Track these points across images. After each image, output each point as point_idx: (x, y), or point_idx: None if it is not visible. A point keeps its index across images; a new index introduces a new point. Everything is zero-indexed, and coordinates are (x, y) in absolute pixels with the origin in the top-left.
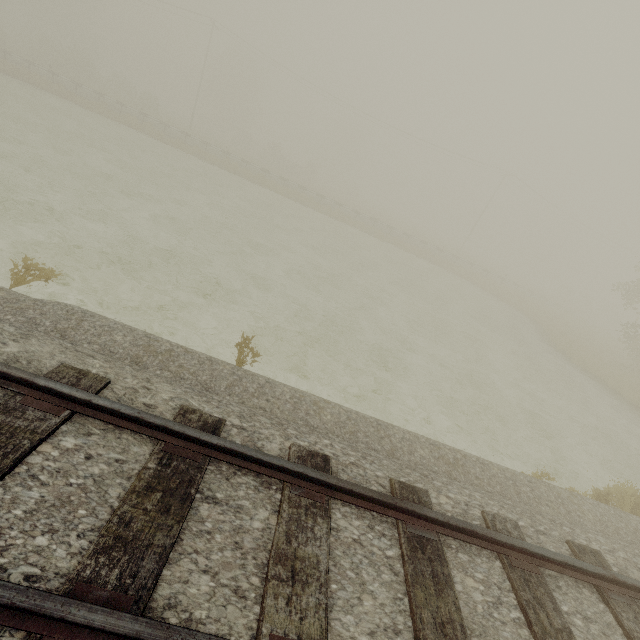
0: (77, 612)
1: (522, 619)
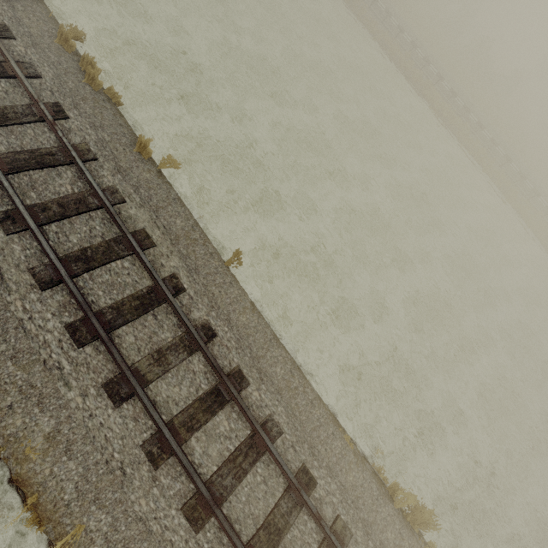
0: (93, 319)
1: (232, 450)
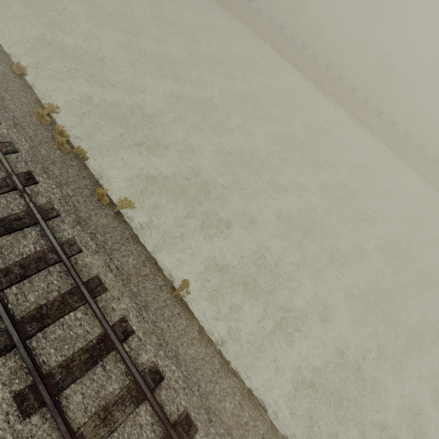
0: (40, 386)
1: None
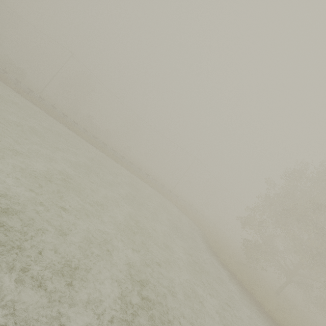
0: None
1: None
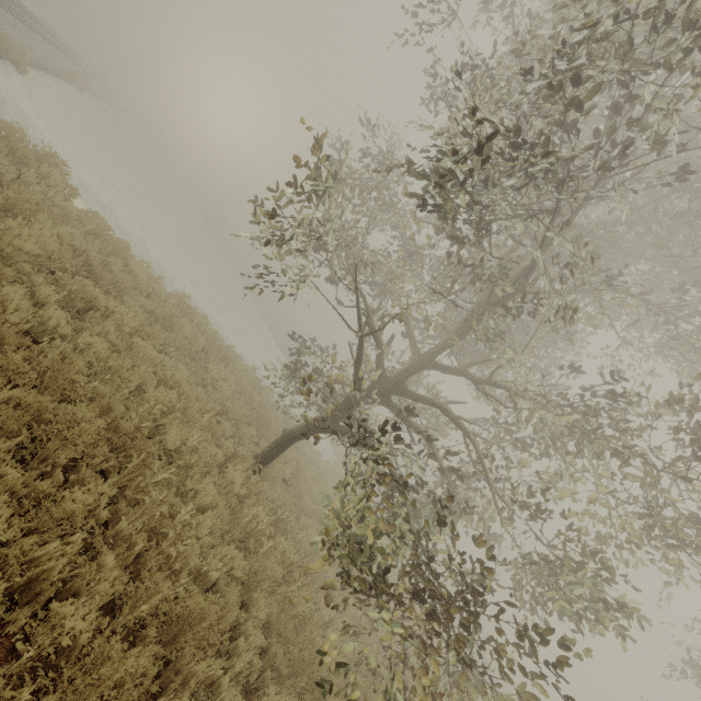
0: None
1: None
